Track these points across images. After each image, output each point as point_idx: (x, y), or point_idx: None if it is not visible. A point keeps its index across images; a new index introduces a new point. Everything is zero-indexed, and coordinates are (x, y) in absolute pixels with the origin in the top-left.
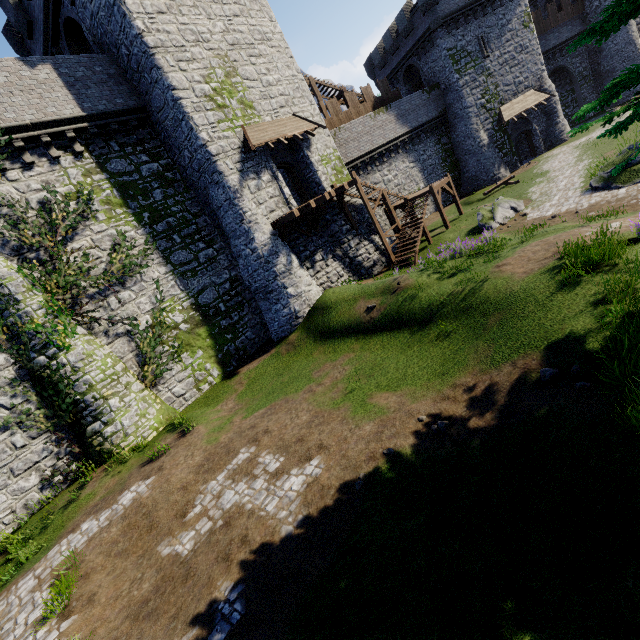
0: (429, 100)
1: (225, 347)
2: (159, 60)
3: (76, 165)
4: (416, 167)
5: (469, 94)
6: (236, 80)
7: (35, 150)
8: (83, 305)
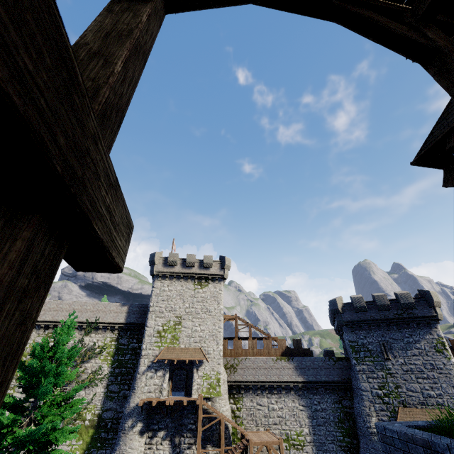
0: (334, 366)
1: (92, 449)
2: (149, 316)
3: (111, 337)
4: (305, 411)
5: (365, 379)
6: (178, 326)
7: (105, 329)
8: (66, 389)
